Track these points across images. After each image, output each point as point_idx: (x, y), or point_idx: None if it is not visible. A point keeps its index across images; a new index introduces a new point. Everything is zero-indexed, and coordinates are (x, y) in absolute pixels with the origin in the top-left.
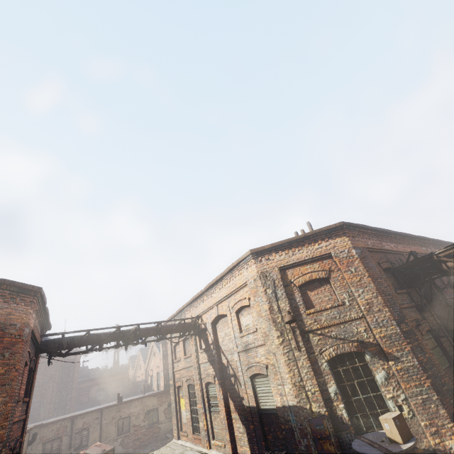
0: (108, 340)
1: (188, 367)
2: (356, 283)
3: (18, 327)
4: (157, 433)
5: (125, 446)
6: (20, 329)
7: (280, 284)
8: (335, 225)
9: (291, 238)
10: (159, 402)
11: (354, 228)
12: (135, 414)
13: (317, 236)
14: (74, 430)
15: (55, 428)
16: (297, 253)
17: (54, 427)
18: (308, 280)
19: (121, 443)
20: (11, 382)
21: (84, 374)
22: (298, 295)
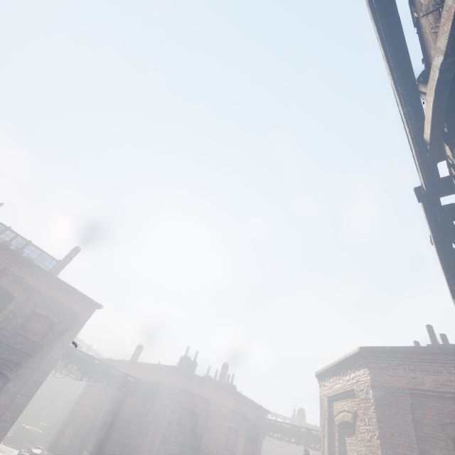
0: (289, 435)
1: None
2: (366, 442)
3: (219, 406)
4: None
5: None
6: (220, 407)
7: (326, 418)
8: (354, 351)
9: (331, 364)
10: None
11: (389, 353)
12: None
13: (347, 364)
14: None
15: None
16: (337, 383)
17: None
18: (341, 421)
19: None
20: (215, 434)
21: None
22: (336, 437)
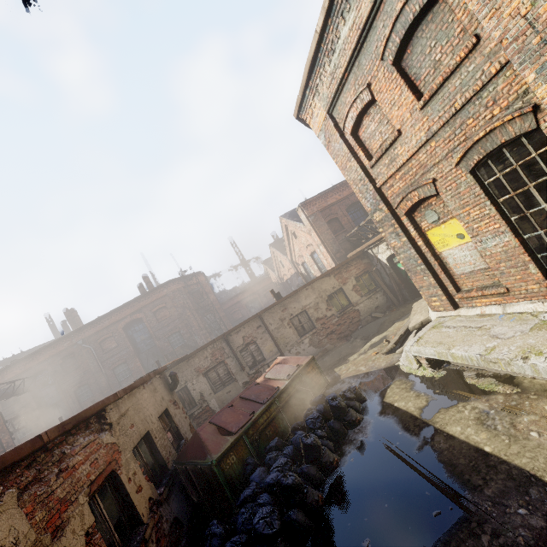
0: None
1: (459, 112)
2: None
3: None
4: (357, 317)
5: (318, 345)
6: None
7: None
8: None
9: None
10: (339, 281)
11: None
12: (311, 306)
13: None
14: (236, 349)
15: (208, 355)
16: None
17: (206, 354)
18: None
19: (311, 344)
20: None
21: (226, 296)
22: None
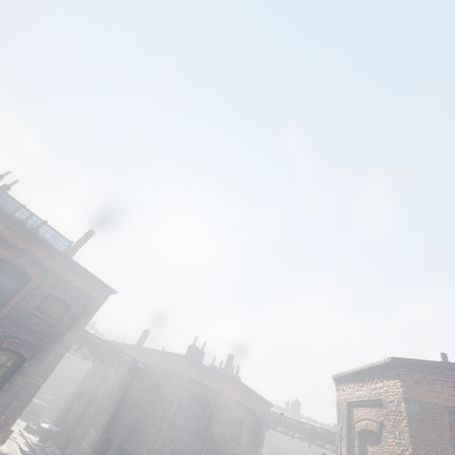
0: (294, 430)
1: None
2: None
3: (226, 397)
4: None
5: None
6: (227, 398)
7: (345, 423)
8: (384, 360)
9: (353, 369)
10: None
11: (425, 367)
12: None
13: (373, 372)
14: None
15: None
16: (359, 389)
17: None
18: (363, 428)
19: None
20: (221, 424)
21: None
22: (356, 444)
